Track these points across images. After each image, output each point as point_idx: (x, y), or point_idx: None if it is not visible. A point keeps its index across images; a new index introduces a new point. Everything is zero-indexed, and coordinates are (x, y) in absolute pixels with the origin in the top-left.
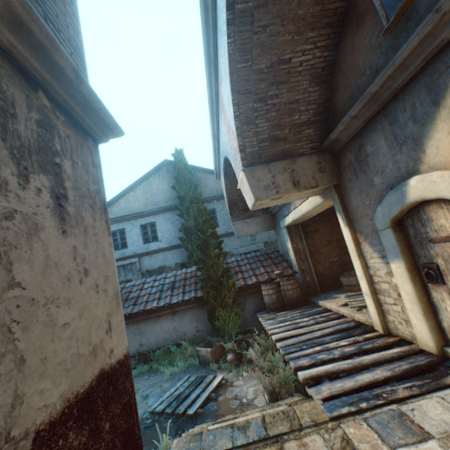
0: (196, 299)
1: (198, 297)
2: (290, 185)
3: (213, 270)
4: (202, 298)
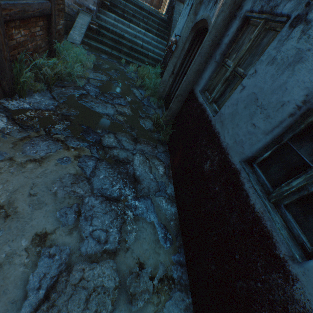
0: None
1: None
2: None
3: None
4: None
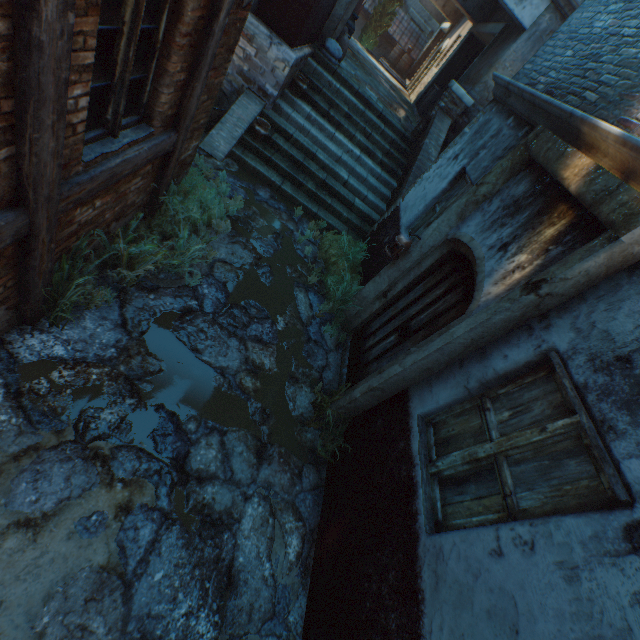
0: (367, 11)
1: (369, 12)
2: (442, 5)
3: (389, 5)
4: (369, 15)
